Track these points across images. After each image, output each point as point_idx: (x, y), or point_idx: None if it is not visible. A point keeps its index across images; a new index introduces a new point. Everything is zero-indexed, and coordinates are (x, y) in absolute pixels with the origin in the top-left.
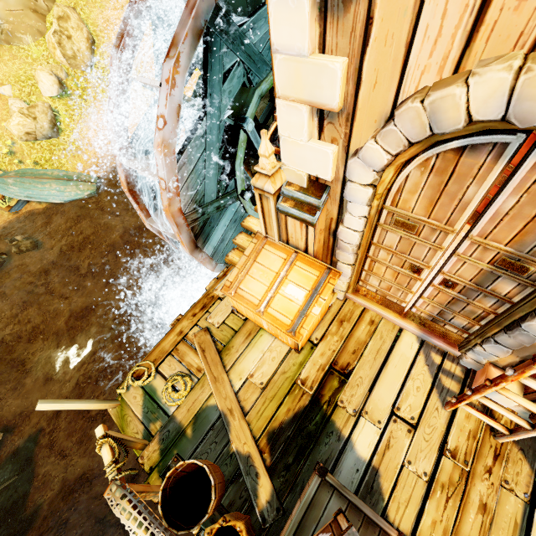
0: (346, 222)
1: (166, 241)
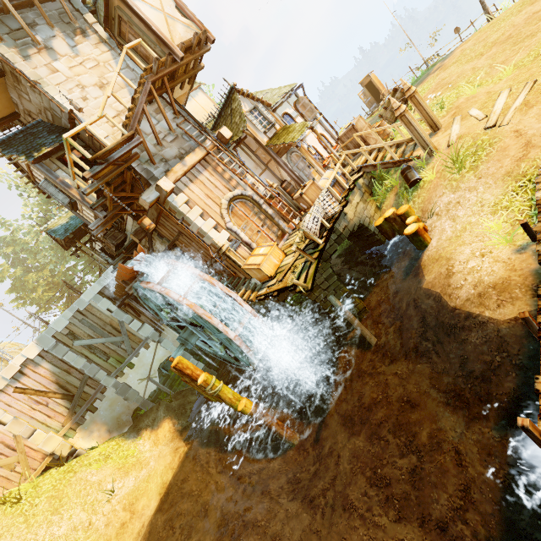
0: (242, 236)
1: (237, 341)
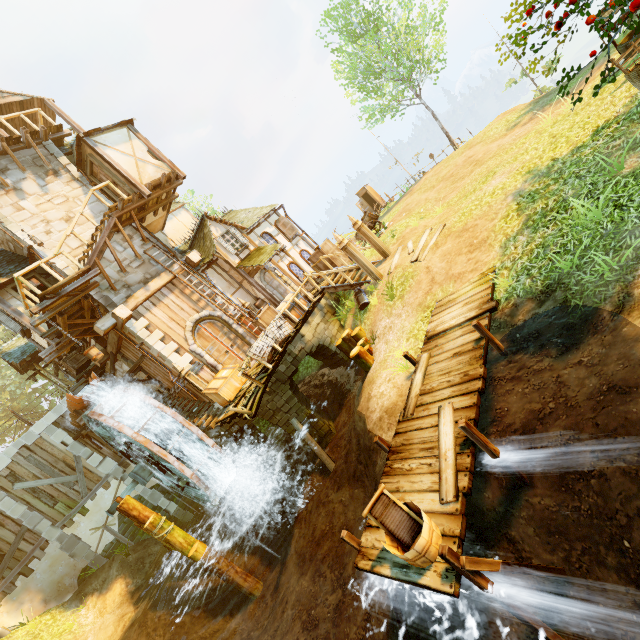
0: (206, 358)
1: (188, 474)
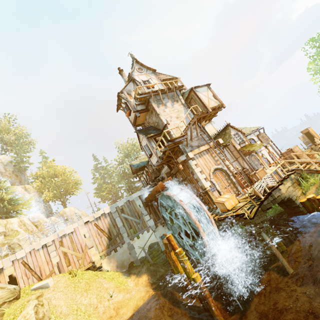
0: (217, 187)
1: (203, 235)
